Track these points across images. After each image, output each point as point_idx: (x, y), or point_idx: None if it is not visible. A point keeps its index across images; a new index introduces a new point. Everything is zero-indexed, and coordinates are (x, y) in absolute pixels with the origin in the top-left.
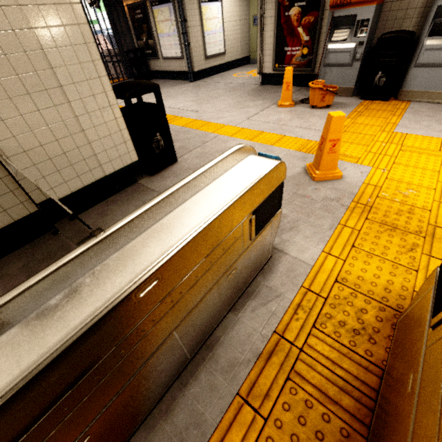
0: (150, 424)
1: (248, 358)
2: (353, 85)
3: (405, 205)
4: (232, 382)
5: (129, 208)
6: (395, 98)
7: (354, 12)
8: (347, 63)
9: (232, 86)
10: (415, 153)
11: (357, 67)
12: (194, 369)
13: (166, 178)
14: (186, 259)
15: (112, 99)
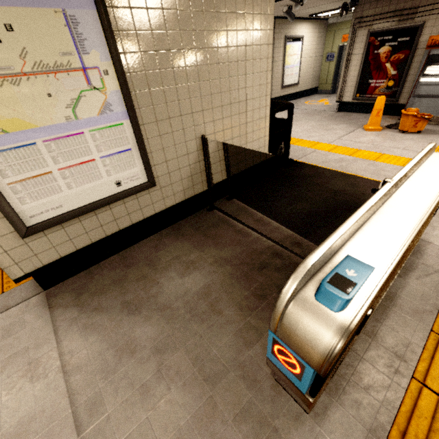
0: (362, 339)
1: (429, 309)
2: None
3: None
4: (422, 323)
5: (263, 198)
6: None
7: None
8: None
9: (308, 112)
10: None
11: None
12: (383, 311)
13: (283, 179)
14: (434, 207)
15: (267, 112)
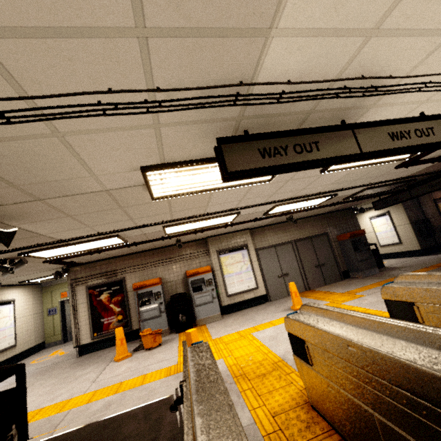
0: None
1: None
2: (167, 326)
3: (256, 363)
4: None
5: None
6: (195, 326)
7: (150, 289)
8: (157, 315)
9: (41, 370)
10: (233, 342)
11: (164, 315)
12: None
13: None
14: None
15: None
